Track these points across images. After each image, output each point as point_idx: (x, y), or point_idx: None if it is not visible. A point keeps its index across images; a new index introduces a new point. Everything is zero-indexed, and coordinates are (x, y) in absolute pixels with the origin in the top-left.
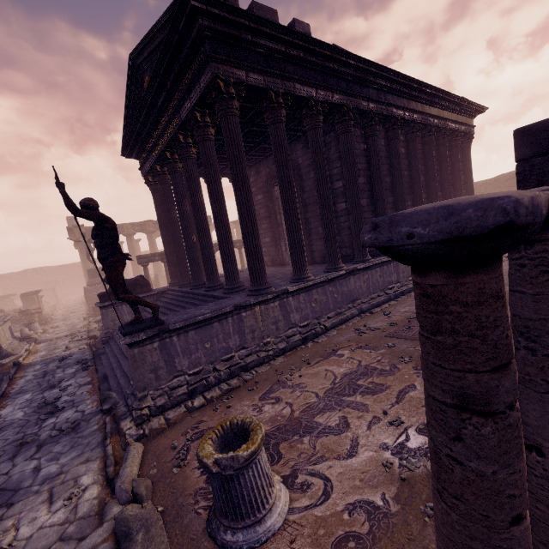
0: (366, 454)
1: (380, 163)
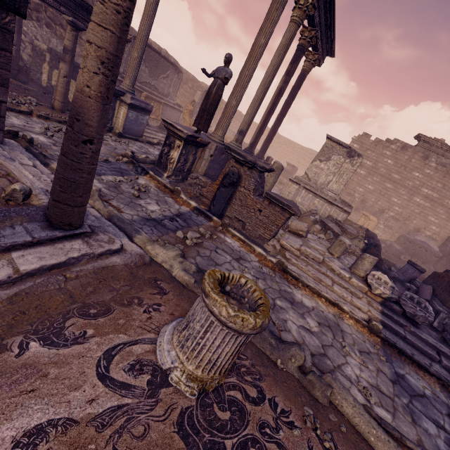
0: None
1: None
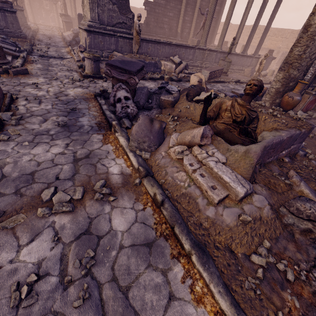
0: None
1: None
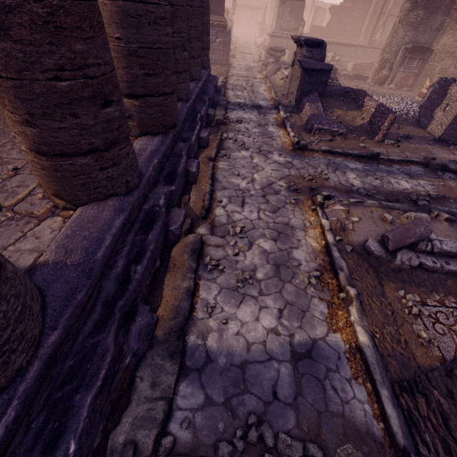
0: None
1: None
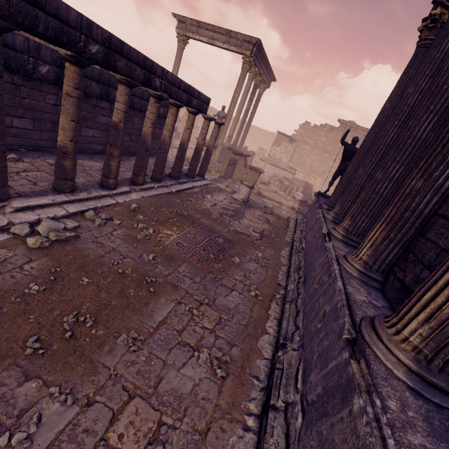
0: (221, 197)
1: None
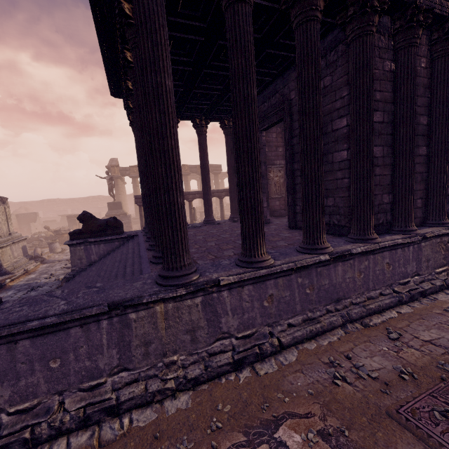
0: None
1: (415, 91)
